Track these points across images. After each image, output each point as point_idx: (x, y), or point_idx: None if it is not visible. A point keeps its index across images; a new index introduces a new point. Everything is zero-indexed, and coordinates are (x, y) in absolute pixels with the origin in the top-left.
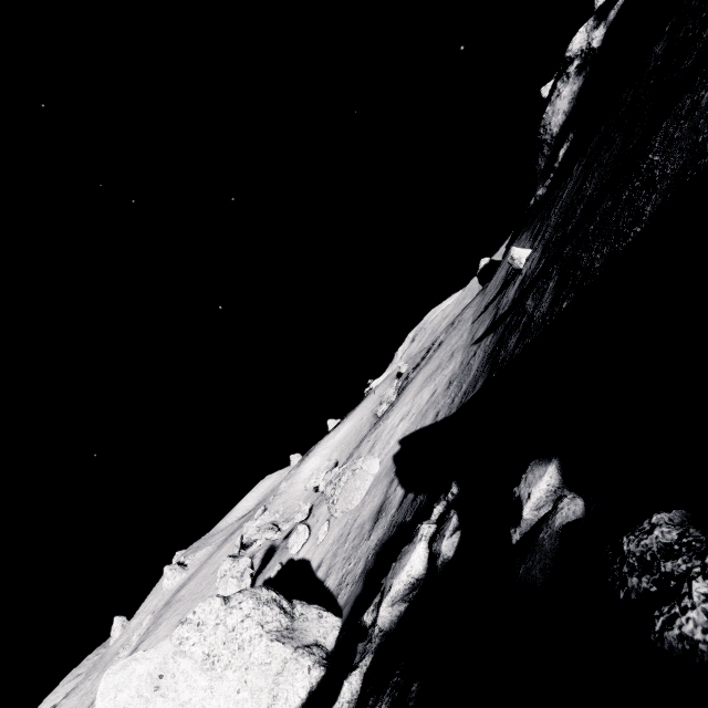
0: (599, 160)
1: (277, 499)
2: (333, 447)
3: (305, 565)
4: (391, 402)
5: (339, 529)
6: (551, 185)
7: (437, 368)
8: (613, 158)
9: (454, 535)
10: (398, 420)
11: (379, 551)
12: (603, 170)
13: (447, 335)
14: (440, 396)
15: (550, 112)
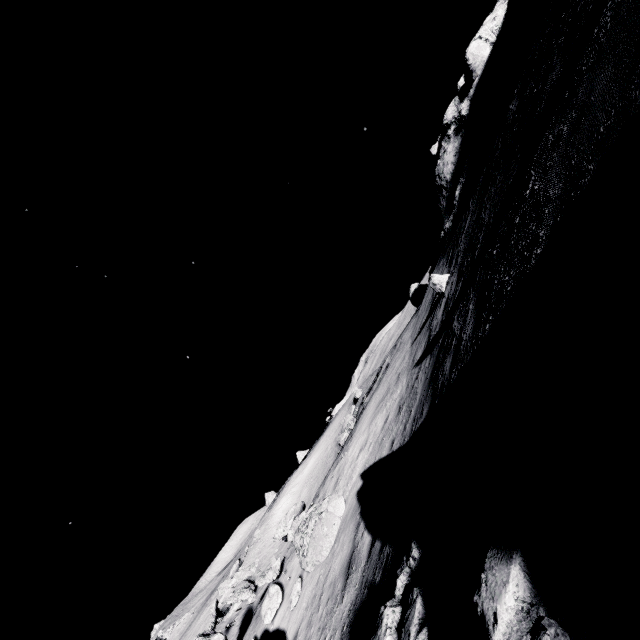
0: (487, 195)
1: (251, 549)
2: (302, 483)
3: (281, 638)
4: (350, 430)
5: (311, 587)
6: (454, 218)
7: (386, 393)
8: (499, 191)
9: (420, 636)
10: (358, 452)
11: (353, 621)
12: (493, 202)
13: (392, 357)
14: (393, 422)
15: (441, 164)
